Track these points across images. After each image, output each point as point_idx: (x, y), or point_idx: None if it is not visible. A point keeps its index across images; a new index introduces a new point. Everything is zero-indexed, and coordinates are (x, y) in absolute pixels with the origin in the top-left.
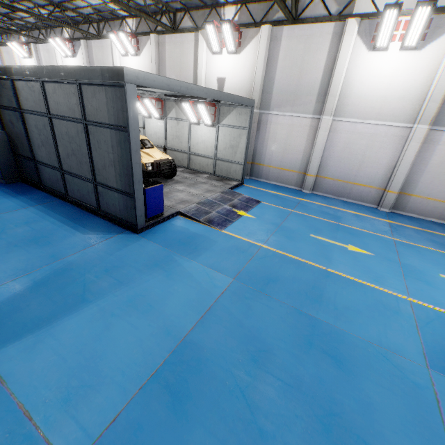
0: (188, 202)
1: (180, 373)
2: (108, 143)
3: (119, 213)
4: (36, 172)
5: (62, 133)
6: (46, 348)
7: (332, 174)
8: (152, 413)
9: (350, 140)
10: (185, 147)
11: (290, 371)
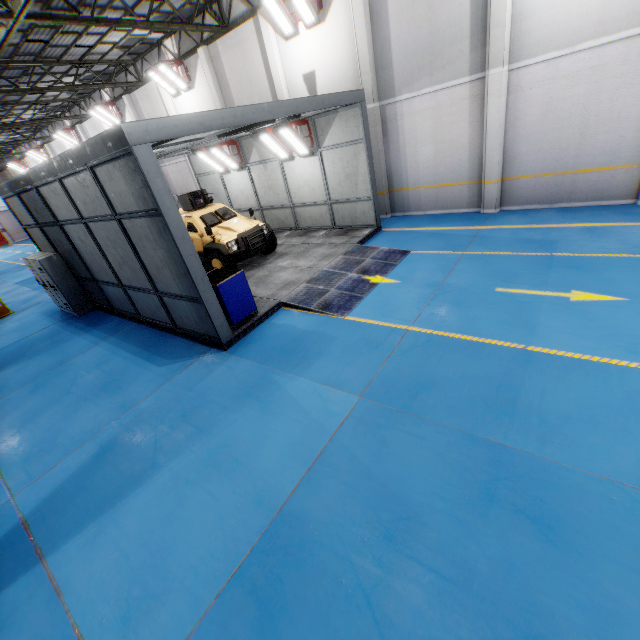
0: (293, 284)
1: (273, 568)
2: (150, 237)
3: (197, 327)
4: (102, 295)
5: (104, 239)
6: (107, 541)
7: (529, 169)
8: (231, 636)
9: (551, 96)
10: (284, 199)
11: (452, 553)
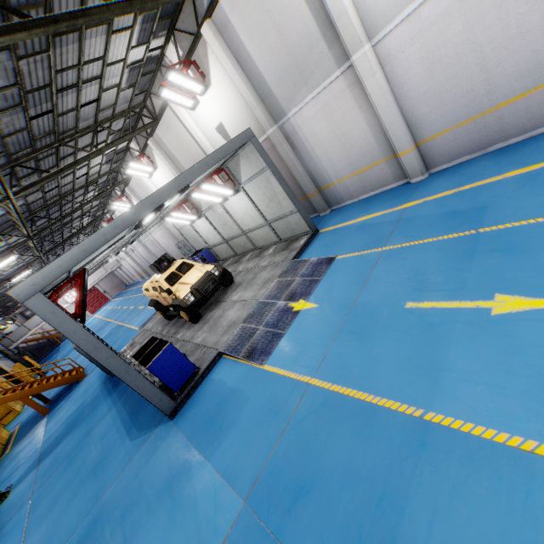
0: (233, 326)
1: None
2: None
3: None
4: None
5: None
6: None
7: (440, 125)
8: None
9: (427, 49)
10: (236, 229)
11: None
